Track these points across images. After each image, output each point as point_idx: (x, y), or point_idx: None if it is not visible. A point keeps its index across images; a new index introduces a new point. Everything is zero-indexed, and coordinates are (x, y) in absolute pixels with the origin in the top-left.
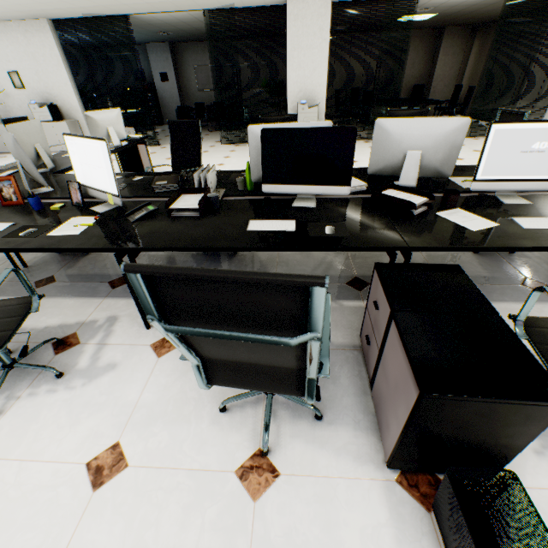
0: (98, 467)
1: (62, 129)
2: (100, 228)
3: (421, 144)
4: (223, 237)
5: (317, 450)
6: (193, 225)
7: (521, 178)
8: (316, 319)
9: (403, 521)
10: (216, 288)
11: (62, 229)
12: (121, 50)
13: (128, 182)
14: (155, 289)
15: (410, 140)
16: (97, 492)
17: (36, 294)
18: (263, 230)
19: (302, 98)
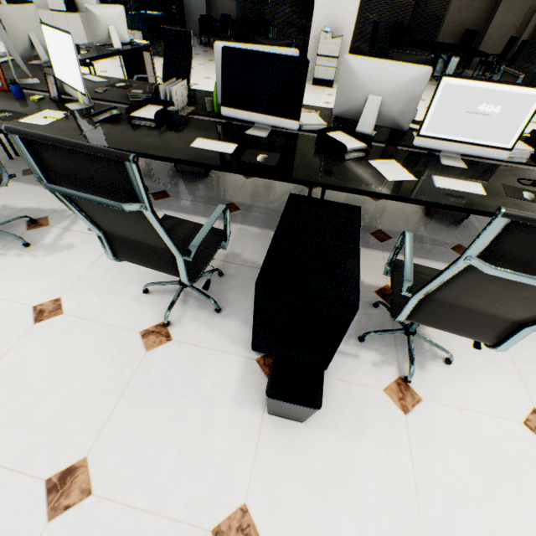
0: (41, 310)
1: (75, 23)
2: (66, 123)
3: (382, 89)
4: (166, 148)
5: (207, 331)
6: (147, 134)
7: (463, 140)
8: (139, 192)
9: (248, 383)
10: (73, 157)
11: (33, 118)
12: None
13: (110, 87)
14: (36, 153)
15: (373, 84)
16: (36, 325)
17: (6, 171)
18: (204, 148)
19: (328, 24)
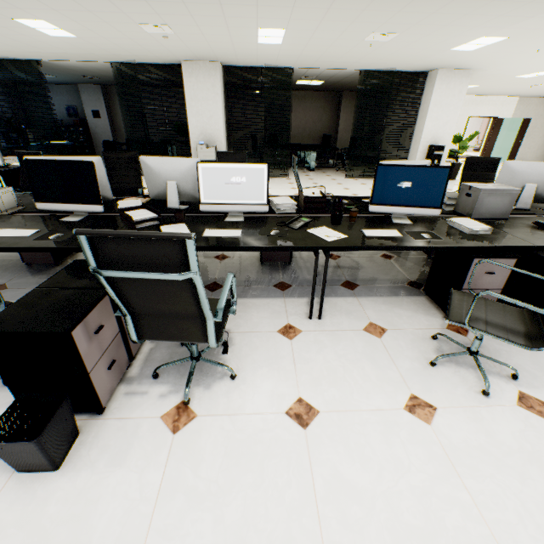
0: None
1: None
2: None
3: (174, 176)
4: None
5: None
6: None
7: (233, 202)
8: None
9: None
10: None
11: None
12: (54, 88)
13: None
14: None
15: (166, 173)
16: None
17: None
18: (2, 236)
19: (203, 139)
